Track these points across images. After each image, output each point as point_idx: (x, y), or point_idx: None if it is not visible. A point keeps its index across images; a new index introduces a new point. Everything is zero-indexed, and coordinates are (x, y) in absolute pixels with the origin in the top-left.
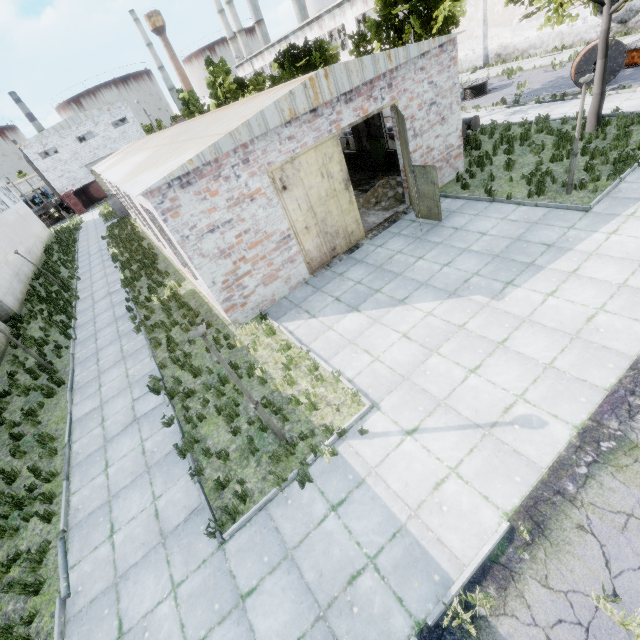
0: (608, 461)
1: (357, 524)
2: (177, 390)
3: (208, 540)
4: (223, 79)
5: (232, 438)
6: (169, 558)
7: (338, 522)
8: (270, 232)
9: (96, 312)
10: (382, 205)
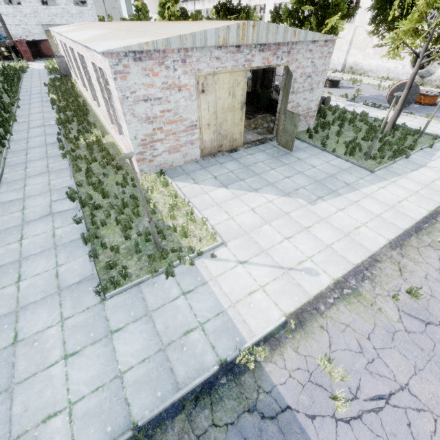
0: (345, 299)
1: (197, 304)
2: (88, 202)
3: (94, 296)
4: (172, 4)
5: (123, 241)
6: (62, 302)
7: (185, 301)
8: (184, 118)
9: (30, 135)
10: (258, 130)
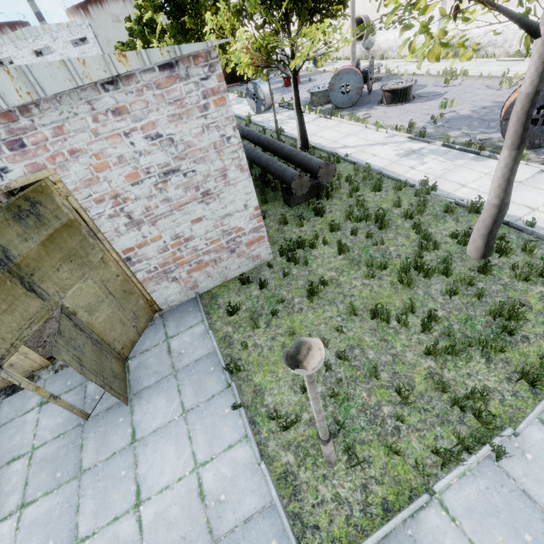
0: None
1: None
2: None
3: None
4: (152, 16)
5: None
6: None
7: None
8: None
9: None
10: None
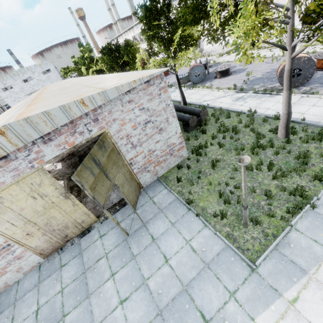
0: None
1: None
2: None
3: None
4: (88, 54)
5: None
6: None
7: None
8: None
9: None
10: None
